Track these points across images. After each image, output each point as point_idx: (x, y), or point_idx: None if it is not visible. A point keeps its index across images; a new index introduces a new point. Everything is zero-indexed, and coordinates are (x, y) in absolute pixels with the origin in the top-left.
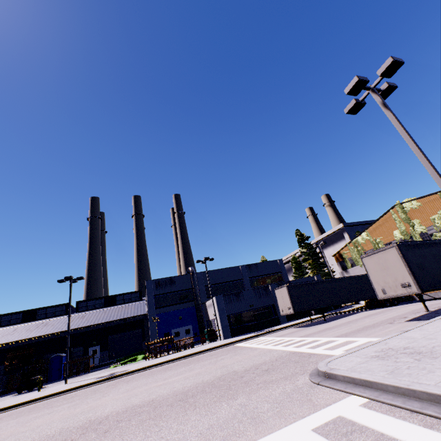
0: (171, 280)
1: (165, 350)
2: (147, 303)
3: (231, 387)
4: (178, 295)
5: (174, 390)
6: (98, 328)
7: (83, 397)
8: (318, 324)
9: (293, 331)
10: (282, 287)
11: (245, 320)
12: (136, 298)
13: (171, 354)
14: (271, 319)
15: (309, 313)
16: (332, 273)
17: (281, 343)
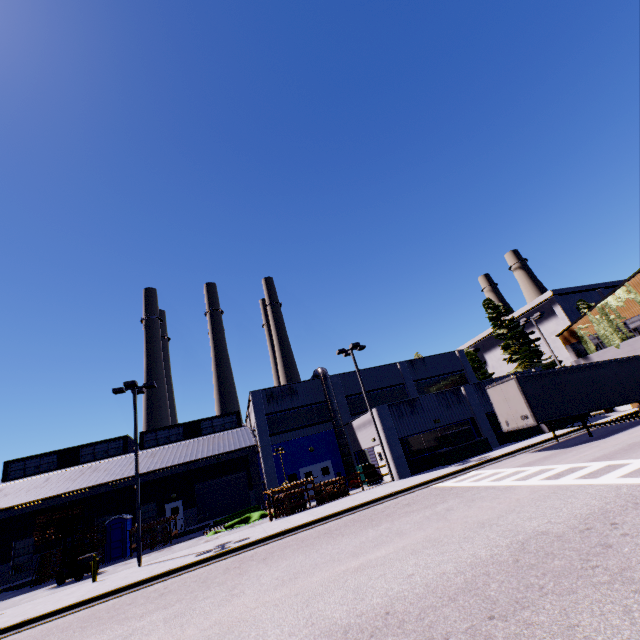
0: (290, 390)
1: (301, 501)
2: (256, 427)
3: (633, 577)
4: (304, 412)
5: (421, 582)
6: (177, 472)
7: (187, 597)
8: (589, 442)
9: (544, 456)
10: (506, 382)
11: (430, 446)
12: (231, 424)
13: (315, 508)
14: (476, 442)
15: (550, 426)
16: (559, 363)
17: (561, 474)
